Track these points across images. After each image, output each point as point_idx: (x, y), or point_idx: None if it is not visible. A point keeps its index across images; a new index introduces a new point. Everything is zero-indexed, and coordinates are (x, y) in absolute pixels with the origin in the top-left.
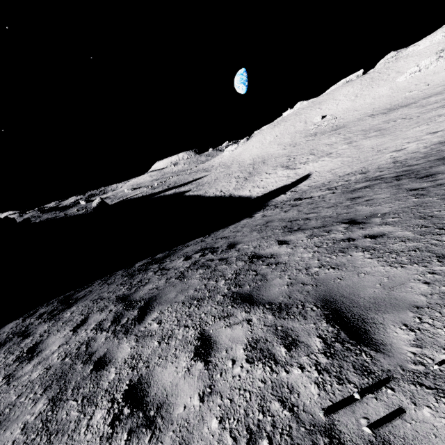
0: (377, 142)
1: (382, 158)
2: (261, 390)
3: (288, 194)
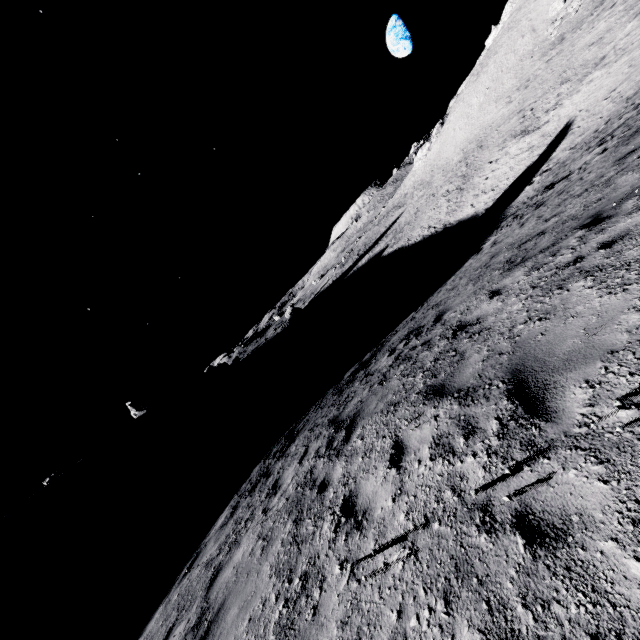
0: None
1: None
2: (438, 483)
3: (535, 181)
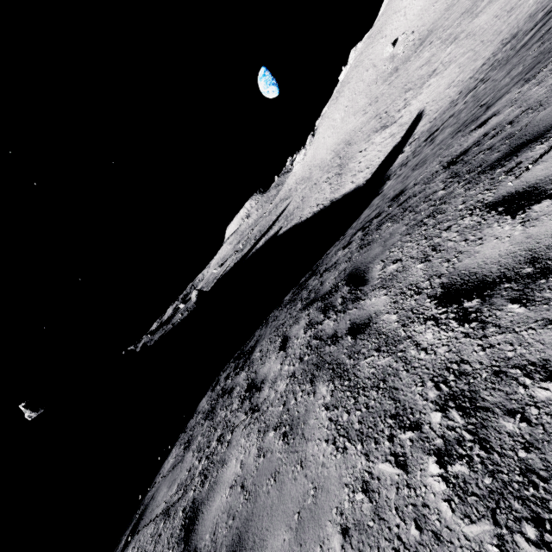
0: (497, 6)
1: (526, 9)
2: None
3: (407, 149)
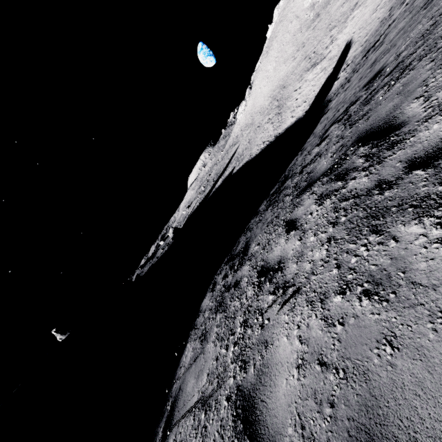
0: None
1: None
2: None
3: (342, 74)
